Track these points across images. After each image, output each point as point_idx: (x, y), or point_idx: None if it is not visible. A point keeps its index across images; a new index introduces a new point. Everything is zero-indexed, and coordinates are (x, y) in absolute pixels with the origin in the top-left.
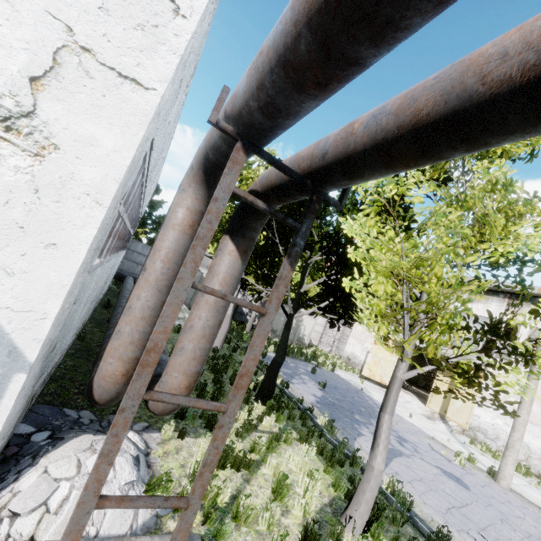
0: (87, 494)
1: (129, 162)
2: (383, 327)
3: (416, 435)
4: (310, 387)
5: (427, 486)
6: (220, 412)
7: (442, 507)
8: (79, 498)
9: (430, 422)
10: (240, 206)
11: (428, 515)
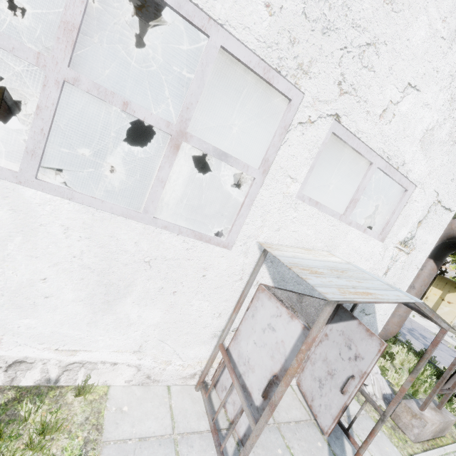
0: (437, 389)
1: (433, 247)
2: None
3: (426, 332)
4: None
5: None
6: None
7: None
8: (432, 390)
9: (424, 320)
10: (443, 244)
11: None
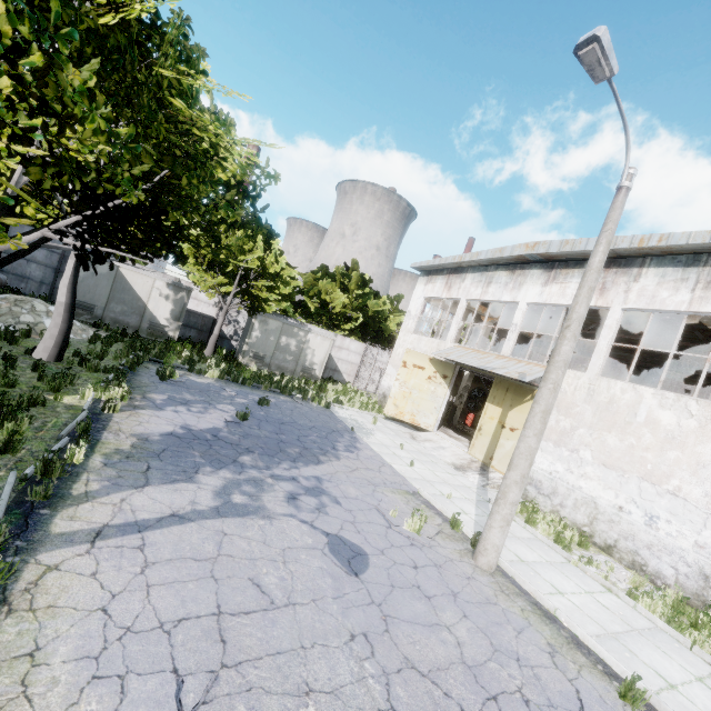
0: None
1: None
2: None
3: (372, 488)
4: (204, 417)
5: (206, 571)
6: None
7: (161, 617)
8: None
9: (455, 473)
10: None
11: (43, 640)
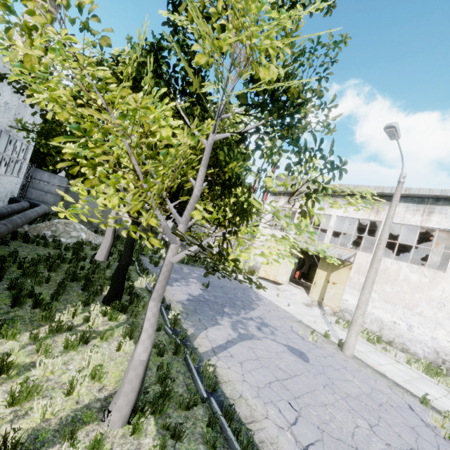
0: None
1: None
2: (113, 199)
3: (283, 320)
4: (191, 288)
5: (260, 364)
6: (34, 317)
7: (263, 382)
8: None
9: (307, 308)
10: None
11: (239, 392)
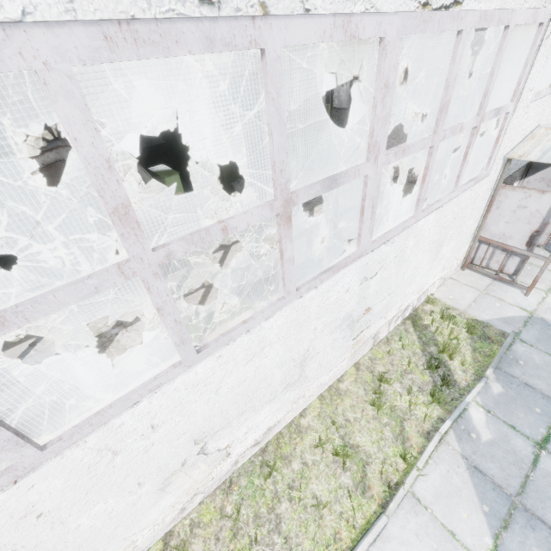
0: None
1: None
2: None
3: None
4: None
5: None
6: None
7: None
8: None
9: None
10: None
11: None
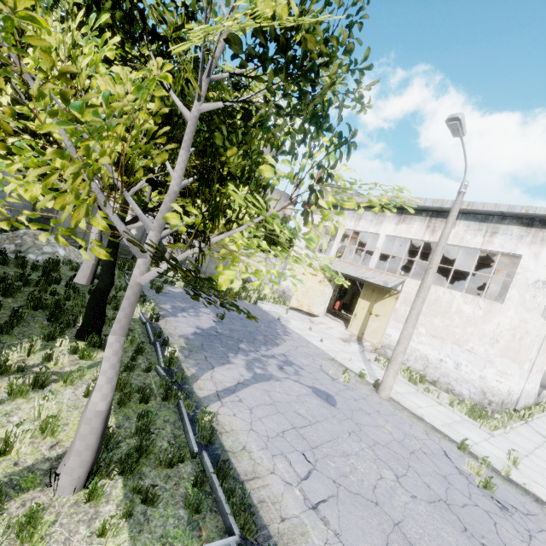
0: None
1: None
2: (34, 187)
3: (312, 358)
4: (201, 319)
5: (275, 409)
6: None
7: (275, 431)
8: None
9: (344, 344)
10: None
11: (243, 443)
